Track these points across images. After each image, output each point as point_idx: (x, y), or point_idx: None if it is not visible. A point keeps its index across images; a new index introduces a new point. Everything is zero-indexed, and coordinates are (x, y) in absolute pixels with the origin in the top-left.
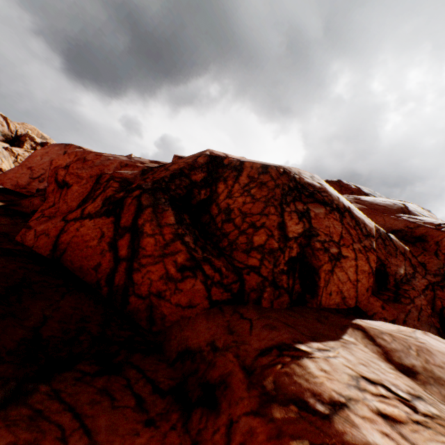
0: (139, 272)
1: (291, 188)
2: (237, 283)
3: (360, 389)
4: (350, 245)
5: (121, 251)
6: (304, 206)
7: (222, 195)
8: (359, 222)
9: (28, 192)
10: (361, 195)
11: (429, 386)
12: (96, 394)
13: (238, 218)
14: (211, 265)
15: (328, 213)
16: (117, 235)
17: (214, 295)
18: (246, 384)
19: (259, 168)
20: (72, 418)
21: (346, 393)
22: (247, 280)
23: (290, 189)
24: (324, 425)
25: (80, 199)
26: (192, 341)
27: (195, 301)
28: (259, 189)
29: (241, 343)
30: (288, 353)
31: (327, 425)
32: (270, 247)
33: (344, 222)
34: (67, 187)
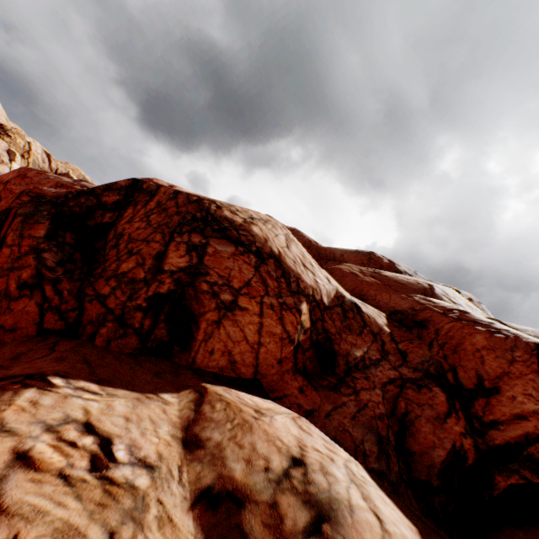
0: None
1: (197, 218)
2: (76, 311)
3: (49, 429)
4: (258, 297)
5: None
6: (204, 240)
7: (125, 219)
8: (291, 275)
9: None
10: (391, 271)
11: (195, 464)
12: None
13: (124, 244)
14: (54, 286)
15: (239, 254)
16: None
17: (48, 322)
18: None
19: (171, 194)
20: None
21: (17, 425)
22: (88, 309)
23: (195, 219)
24: None
25: None
26: None
27: (19, 324)
28: (159, 215)
29: (5, 367)
30: (28, 381)
31: None
32: (133, 276)
33: (262, 269)
34: None
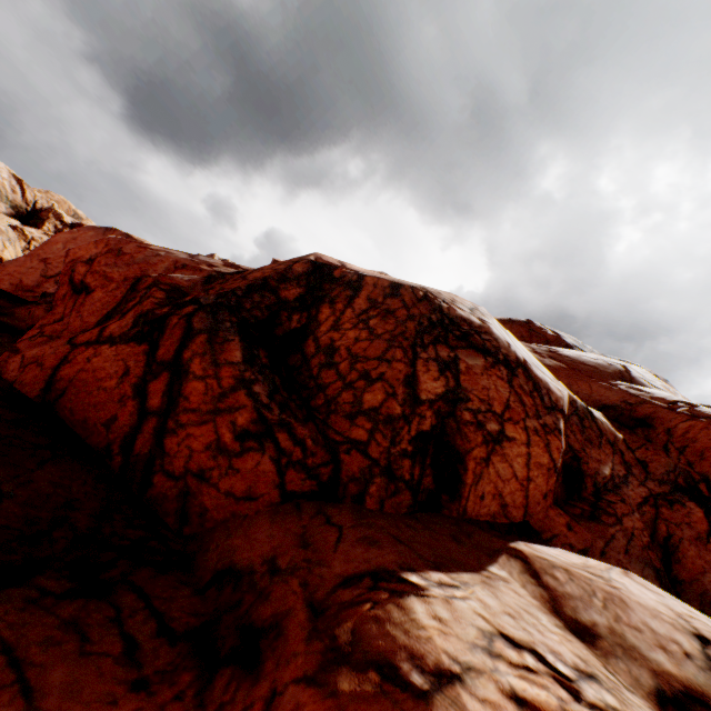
0: (175, 436)
1: (433, 322)
2: (329, 466)
3: (492, 654)
4: (520, 421)
5: (152, 399)
6: (451, 353)
7: (324, 324)
8: (540, 386)
9: (36, 297)
10: (560, 346)
11: (613, 660)
12: (57, 629)
13: (344, 363)
14: (290, 434)
15: (489, 367)
16: (149, 373)
17: (290, 482)
18: (307, 632)
19: (387, 288)
20: (5, 666)
21: (466, 658)
22: (345, 462)
23: (432, 324)
24: (416, 709)
25: (103, 313)
26: (242, 554)
27: (258, 490)
28: (383, 320)
29: (317, 563)
30: (387, 586)
31: (421, 708)
32: (388, 412)
33: (515, 383)
34: (87, 292)
